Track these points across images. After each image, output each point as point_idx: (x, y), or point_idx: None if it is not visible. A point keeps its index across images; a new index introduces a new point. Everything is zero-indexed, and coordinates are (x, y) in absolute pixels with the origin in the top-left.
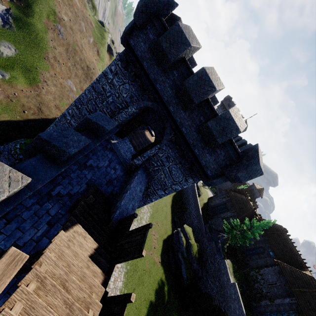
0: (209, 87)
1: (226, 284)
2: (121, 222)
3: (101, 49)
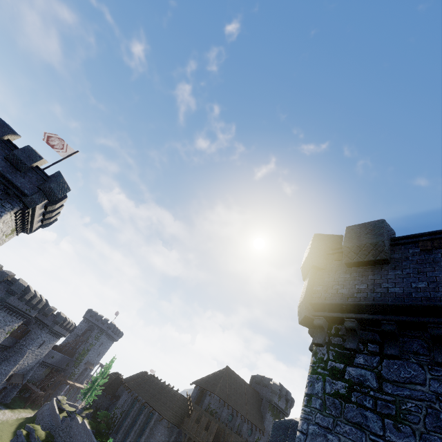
0: None
1: (76, 430)
2: None
3: None
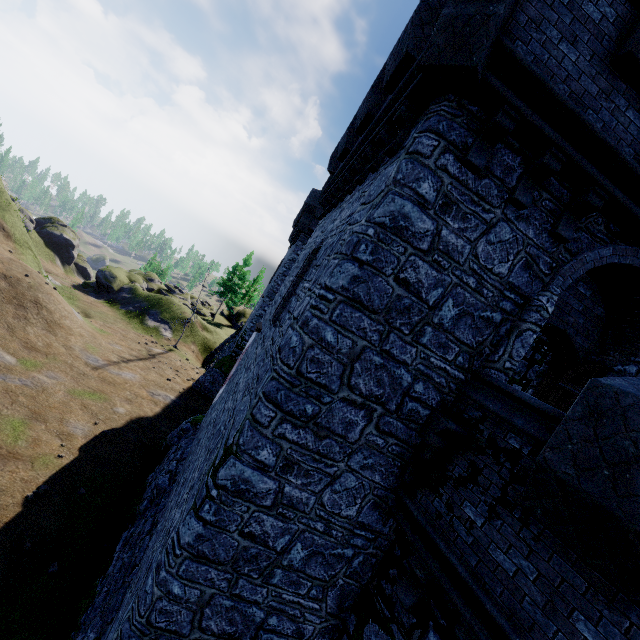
0: None
1: None
2: None
3: (8, 219)
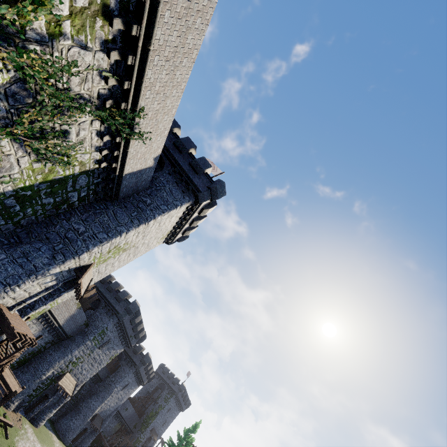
0: (118, 285)
1: None
2: (84, 309)
3: None
